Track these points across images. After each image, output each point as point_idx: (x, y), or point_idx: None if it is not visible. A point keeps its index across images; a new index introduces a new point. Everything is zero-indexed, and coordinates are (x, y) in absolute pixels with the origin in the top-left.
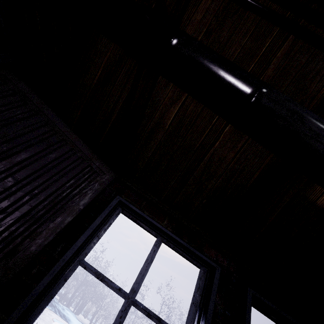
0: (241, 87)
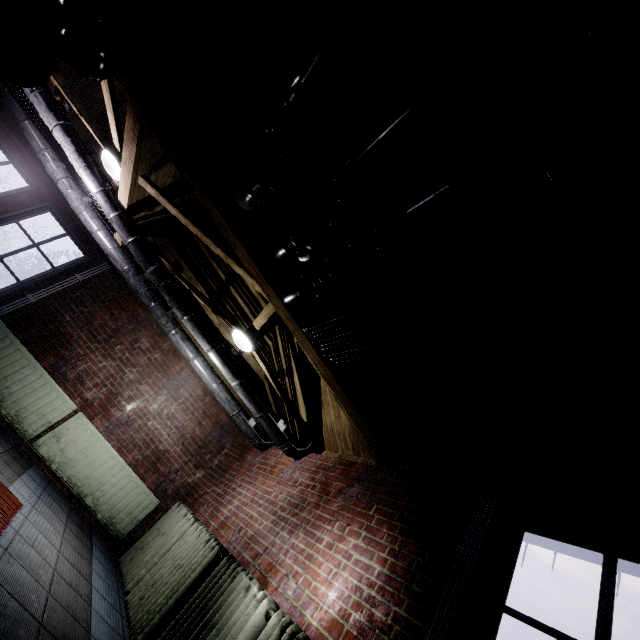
0: None
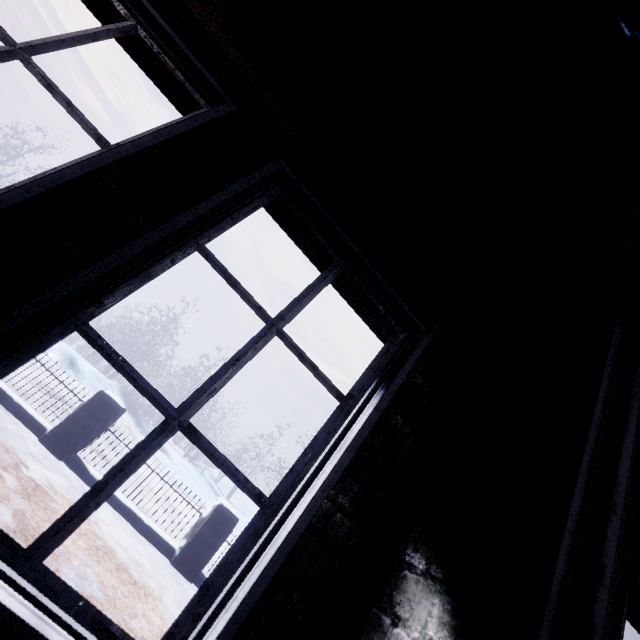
0: None
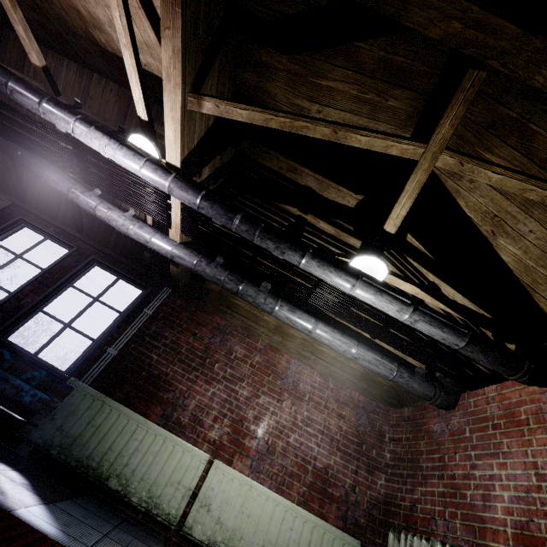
0: (13, 154)
